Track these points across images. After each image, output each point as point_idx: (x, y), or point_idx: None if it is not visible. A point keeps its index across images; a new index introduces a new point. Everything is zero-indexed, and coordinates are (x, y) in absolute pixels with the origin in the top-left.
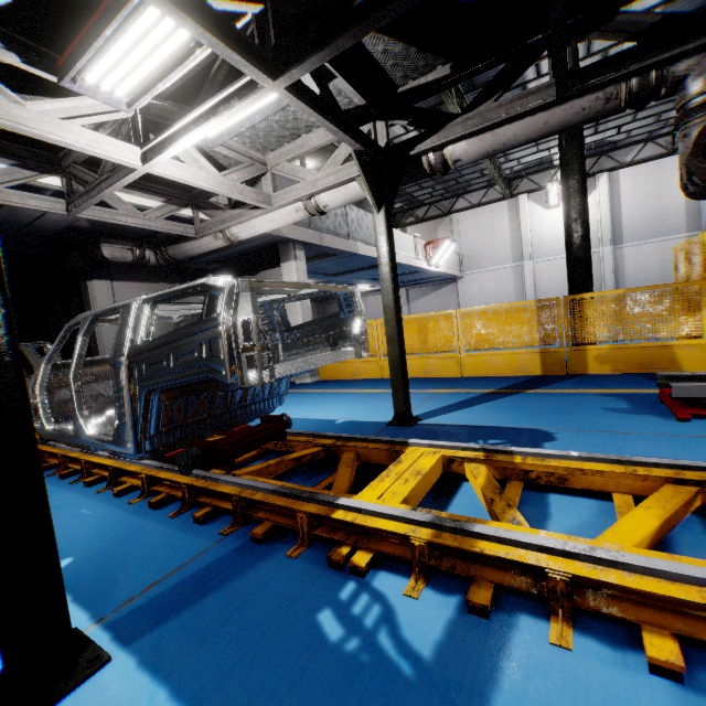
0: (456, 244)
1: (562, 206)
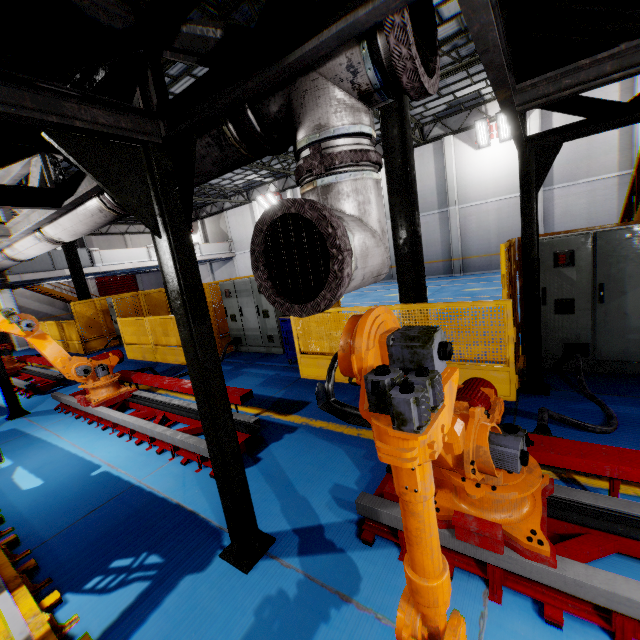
0: None
1: None
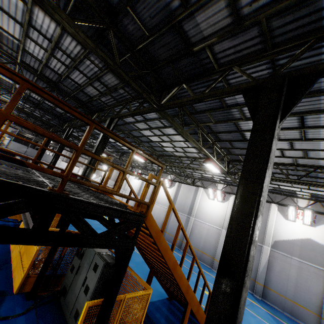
0: (96, 175)
1: (136, 179)
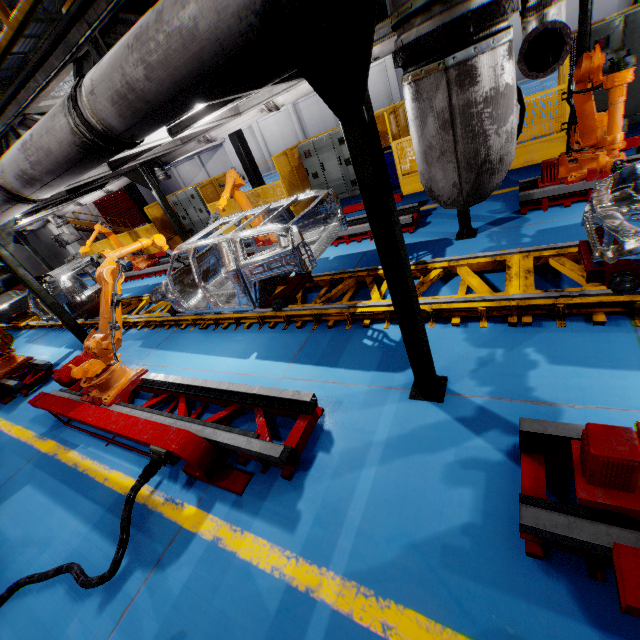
0: None
1: None
